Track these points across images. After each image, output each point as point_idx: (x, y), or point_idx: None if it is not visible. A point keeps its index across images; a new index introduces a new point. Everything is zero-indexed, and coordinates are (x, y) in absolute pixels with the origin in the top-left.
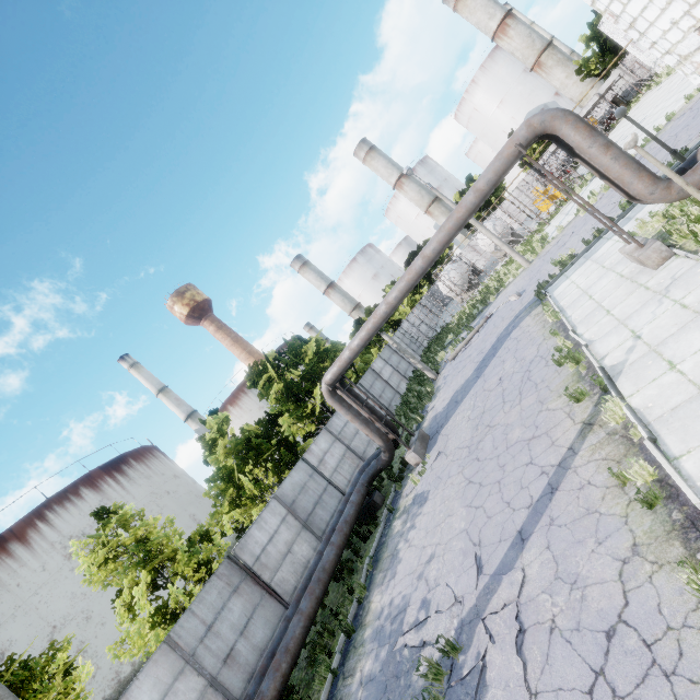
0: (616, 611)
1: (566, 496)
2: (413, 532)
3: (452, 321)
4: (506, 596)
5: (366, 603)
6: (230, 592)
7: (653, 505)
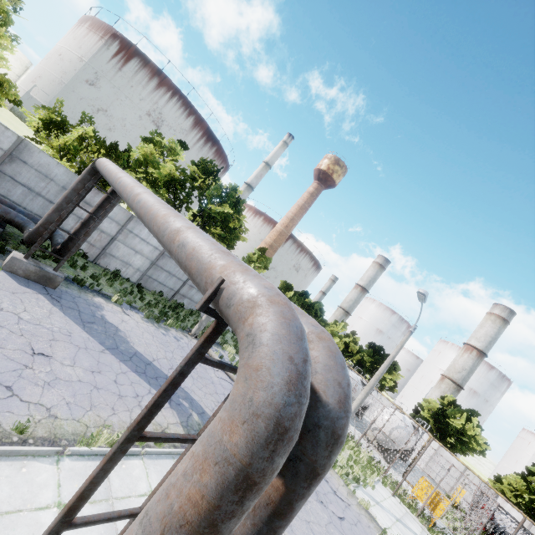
0: None
1: None
2: None
3: None
4: None
5: None
6: None
7: None
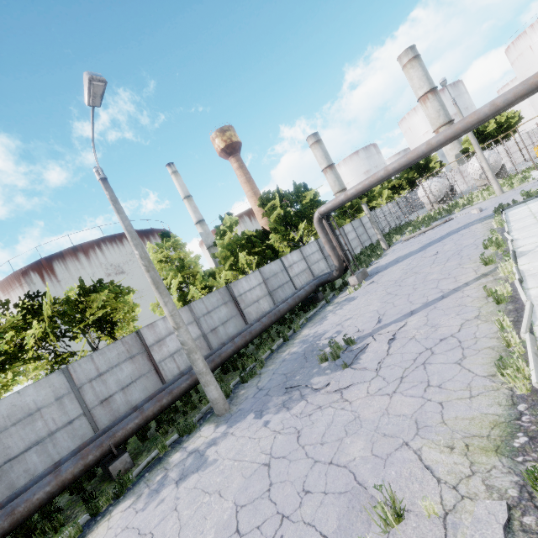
0: (451, 334)
1: (450, 300)
2: (340, 310)
3: (416, 220)
4: (391, 329)
5: (299, 332)
6: (222, 302)
7: (499, 303)
